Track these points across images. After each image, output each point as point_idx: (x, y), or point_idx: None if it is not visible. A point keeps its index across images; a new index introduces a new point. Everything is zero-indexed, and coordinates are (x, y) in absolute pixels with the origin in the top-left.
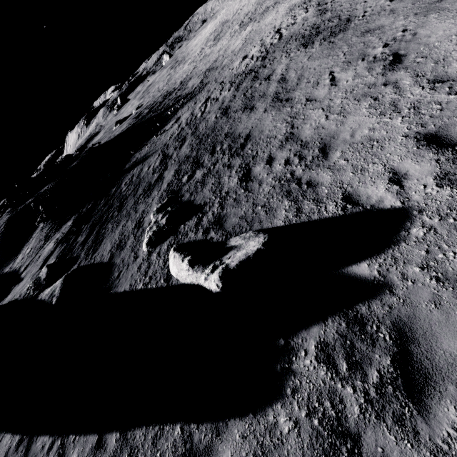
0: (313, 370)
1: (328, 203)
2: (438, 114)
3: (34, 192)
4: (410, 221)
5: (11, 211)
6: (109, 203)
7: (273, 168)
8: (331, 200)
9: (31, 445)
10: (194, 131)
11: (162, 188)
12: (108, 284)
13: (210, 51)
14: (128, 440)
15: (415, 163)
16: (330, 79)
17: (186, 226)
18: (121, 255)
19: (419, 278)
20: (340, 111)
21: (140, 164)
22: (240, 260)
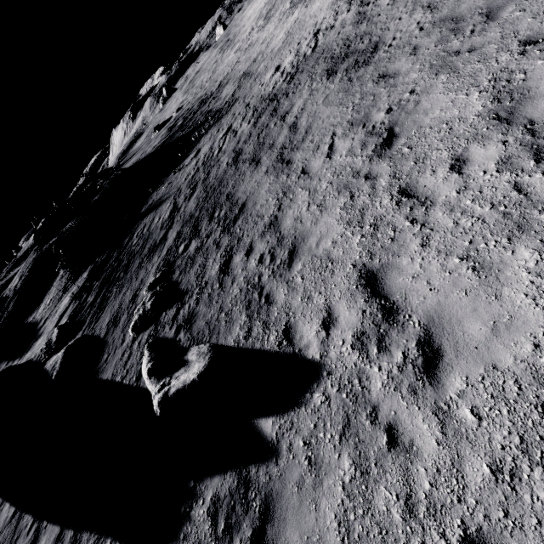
0: (202, 522)
1: (272, 331)
2: (388, 245)
3: (60, 227)
4: (318, 382)
5: (37, 250)
6: (120, 258)
7: (248, 264)
8: (275, 328)
9: (20, 520)
10: (205, 178)
11: (162, 254)
12: (98, 366)
13: (256, 37)
14: (77, 541)
15: (348, 307)
16: (329, 146)
17: (166, 316)
18: (113, 334)
19: (299, 454)
20: (321, 201)
21: (153, 211)
22: (177, 388)
